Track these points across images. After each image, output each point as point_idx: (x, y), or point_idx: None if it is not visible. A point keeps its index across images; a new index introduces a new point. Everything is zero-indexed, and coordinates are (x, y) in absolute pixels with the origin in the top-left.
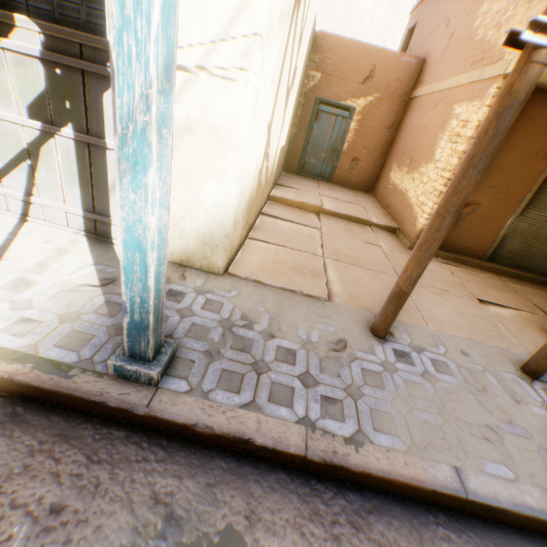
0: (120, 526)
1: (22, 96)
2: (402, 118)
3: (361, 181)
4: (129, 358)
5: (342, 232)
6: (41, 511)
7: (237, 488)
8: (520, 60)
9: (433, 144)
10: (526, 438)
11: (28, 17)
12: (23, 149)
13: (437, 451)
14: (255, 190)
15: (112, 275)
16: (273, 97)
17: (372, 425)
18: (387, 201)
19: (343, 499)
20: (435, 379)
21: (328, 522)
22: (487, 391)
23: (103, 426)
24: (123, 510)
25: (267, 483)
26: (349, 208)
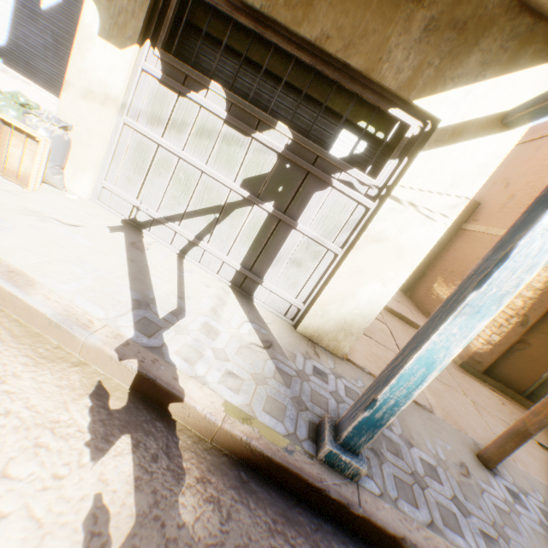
0: None
1: (245, 170)
2: (449, 241)
3: None
4: (339, 446)
5: (403, 333)
6: None
7: None
8: None
9: None
10: None
11: (287, 126)
12: (218, 204)
13: None
14: None
15: (267, 337)
16: None
17: None
18: (429, 309)
19: None
20: None
21: None
22: None
23: (312, 514)
24: None
25: None
26: (400, 307)
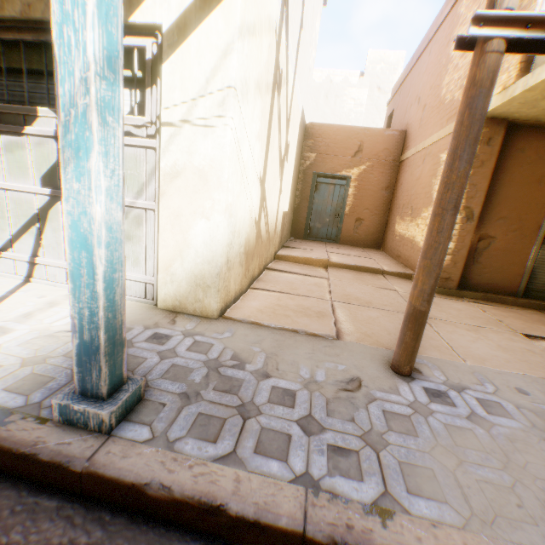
0: None
1: (38, 169)
2: (396, 179)
3: (368, 239)
4: (80, 396)
5: (352, 280)
6: None
7: None
8: (475, 55)
9: (429, 190)
10: None
11: (49, 108)
12: (34, 214)
13: (514, 527)
14: (253, 239)
15: None
16: (261, 154)
17: (404, 485)
18: (397, 251)
19: None
20: (488, 422)
21: None
22: None
23: (32, 493)
24: None
25: None
26: (357, 260)
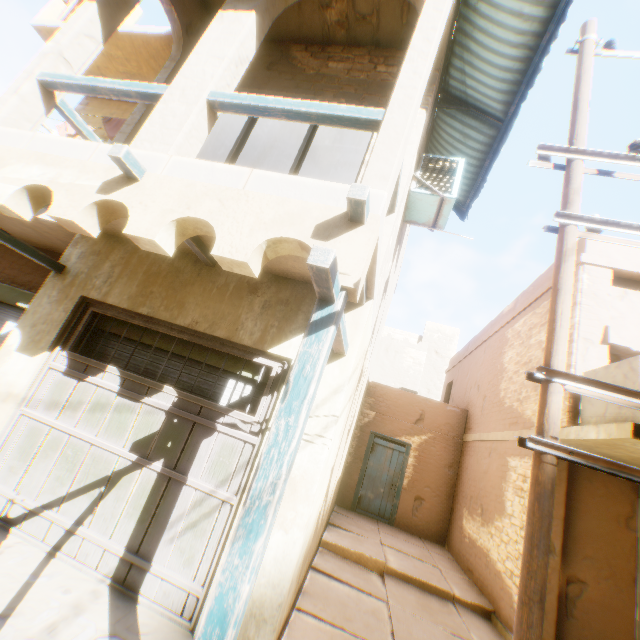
0: None
1: (135, 433)
2: (460, 458)
3: (429, 526)
4: None
5: (416, 609)
6: None
7: None
8: (534, 458)
9: (500, 494)
10: None
11: (173, 386)
12: (106, 475)
13: None
14: (312, 536)
15: None
16: (338, 445)
17: None
18: (467, 560)
19: None
20: None
21: None
22: None
23: None
24: None
25: None
26: (420, 567)
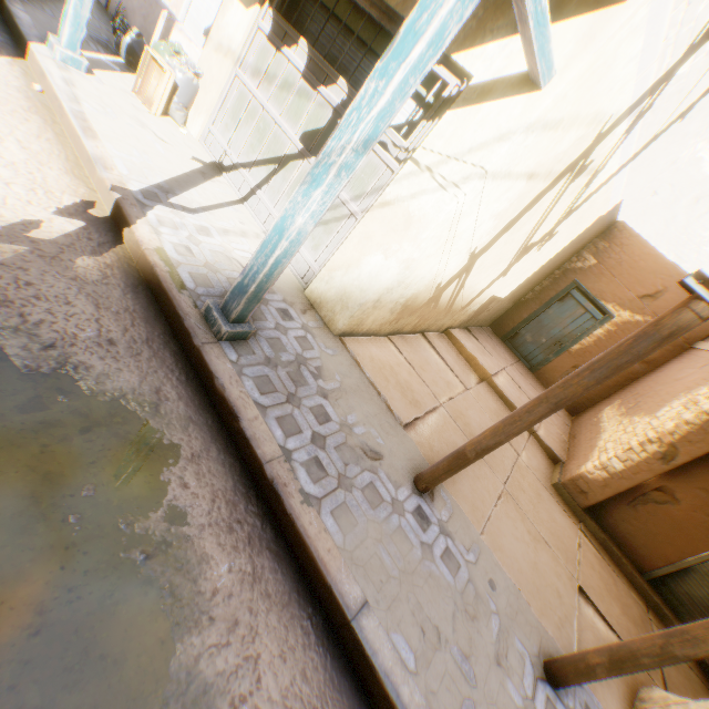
0: (130, 381)
1: (306, 124)
2: (665, 361)
3: None
4: (220, 309)
5: (488, 410)
6: (105, 335)
7: (203, 438)
8: (681, 301)
9: (666, 400)
10: (468, 680)
11: (347, 82)
12: (280, 156)
13: (364, 578)
14: (424, 299)
15: None
16: (491, 232)
17: (333, 508)
18: (578, 431)
19: (260, 522)
20: (432, 558)
21: (235, 517)
22: (476, 621)
23: (169, 336)
24: (138, 377)
25: (224, 458)
26: (523, 401)
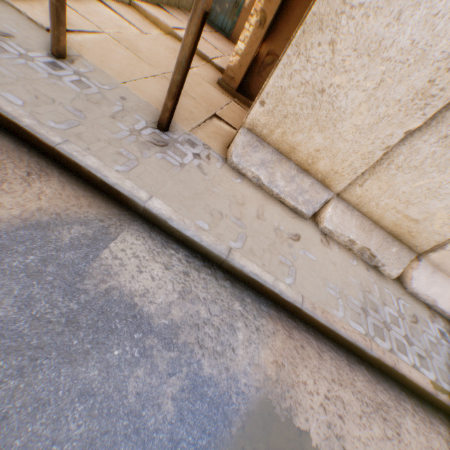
0: None
1: None
2: None
3: None
4: None
5: (165, 47)
6: None
7: None
8: None
9: None
10: (78, 117)
11: None
12: None
13: None
14: None
15: None
16: None
17: None
18: None
19: None
20: (60, 80)
21: None
22: (98, 105)
23: None
24: None
25: None
26: (205, 46)
